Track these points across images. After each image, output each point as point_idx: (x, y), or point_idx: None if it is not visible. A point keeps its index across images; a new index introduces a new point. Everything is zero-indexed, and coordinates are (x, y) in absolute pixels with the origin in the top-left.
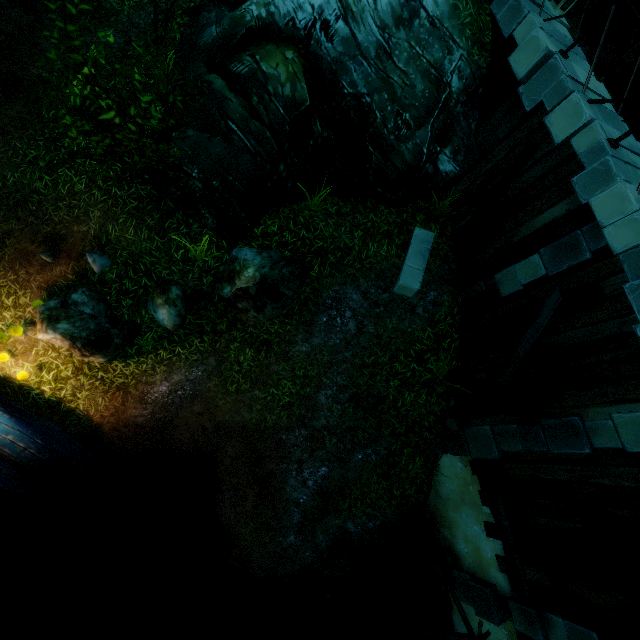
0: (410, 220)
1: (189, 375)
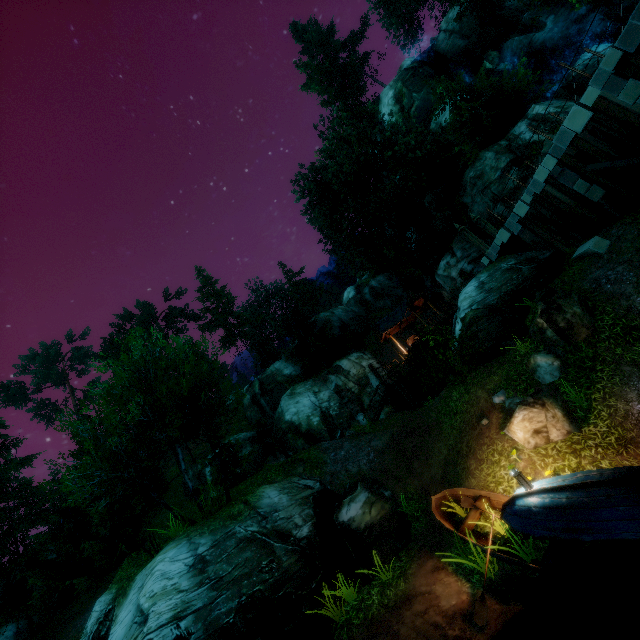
0: (569, 264)
1: (636, 388)
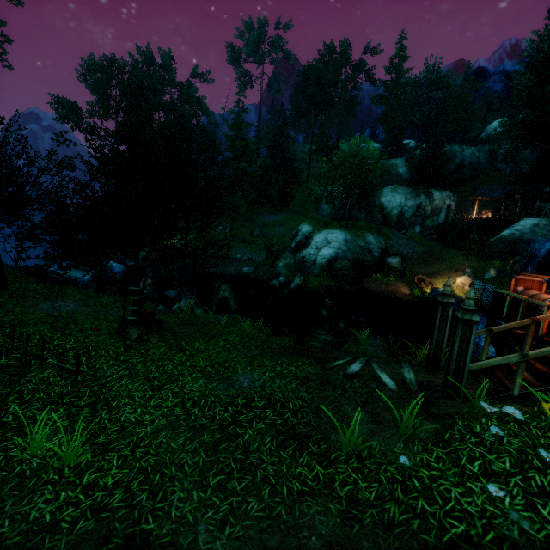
0: None
1: None
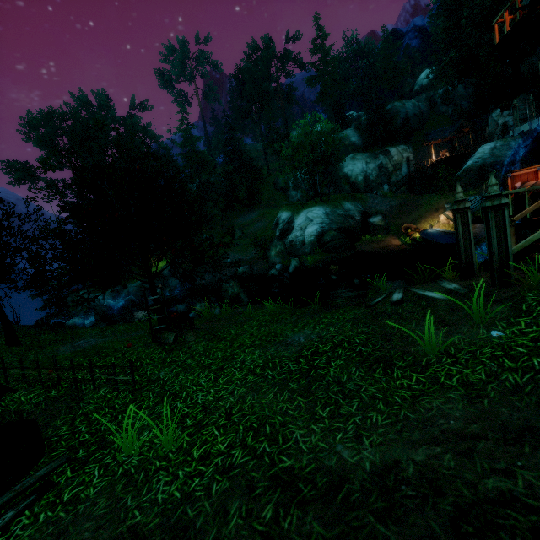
0: None
1: None
